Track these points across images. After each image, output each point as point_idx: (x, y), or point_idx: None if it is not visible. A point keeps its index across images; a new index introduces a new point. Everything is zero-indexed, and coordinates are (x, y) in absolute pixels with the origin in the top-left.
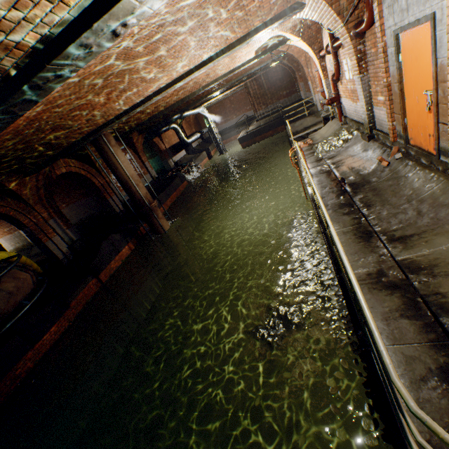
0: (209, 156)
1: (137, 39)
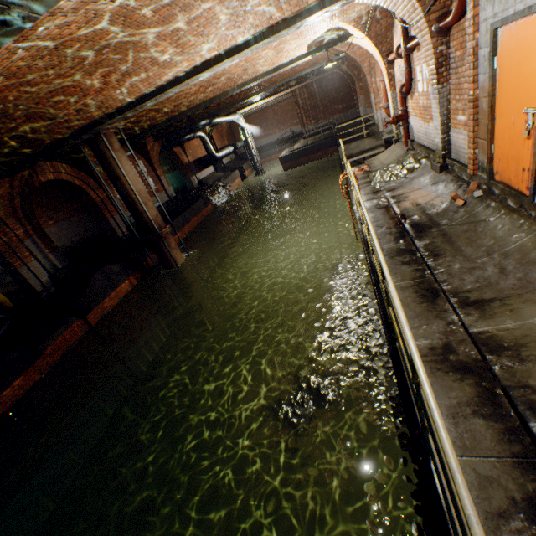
0: (242, 176)
1: None
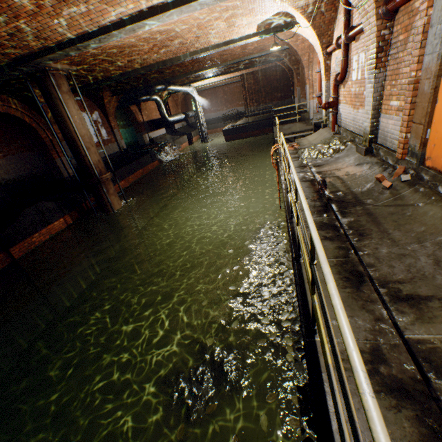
0: (190, 141)
1: None
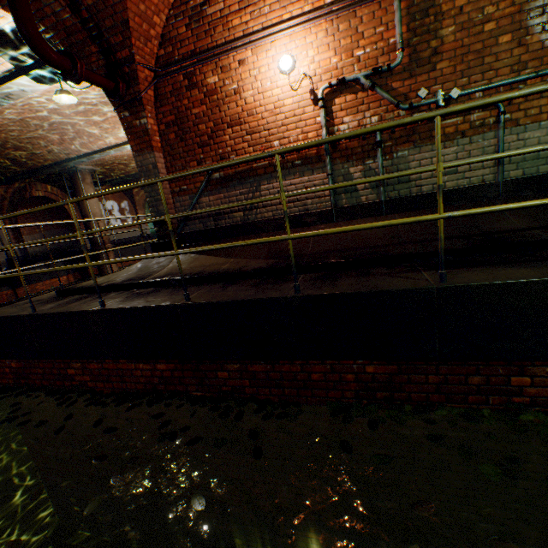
0: None
1: (62, 108)
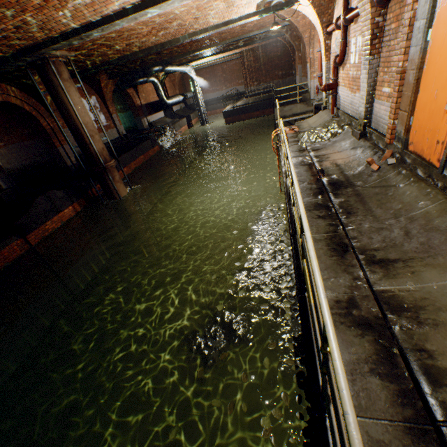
0: (189, 124)
1: None
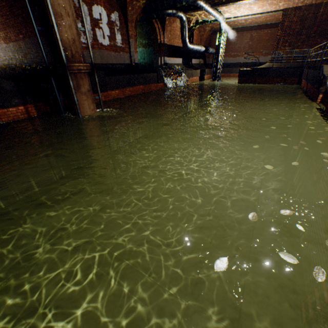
0: (201, 77)
1: None
